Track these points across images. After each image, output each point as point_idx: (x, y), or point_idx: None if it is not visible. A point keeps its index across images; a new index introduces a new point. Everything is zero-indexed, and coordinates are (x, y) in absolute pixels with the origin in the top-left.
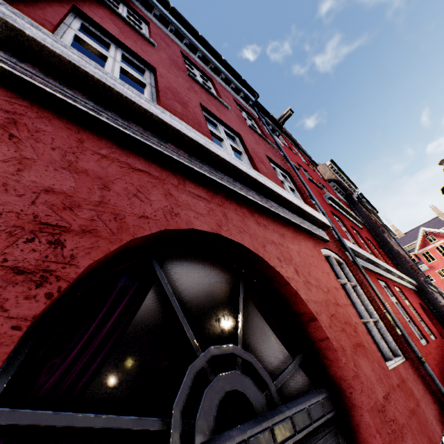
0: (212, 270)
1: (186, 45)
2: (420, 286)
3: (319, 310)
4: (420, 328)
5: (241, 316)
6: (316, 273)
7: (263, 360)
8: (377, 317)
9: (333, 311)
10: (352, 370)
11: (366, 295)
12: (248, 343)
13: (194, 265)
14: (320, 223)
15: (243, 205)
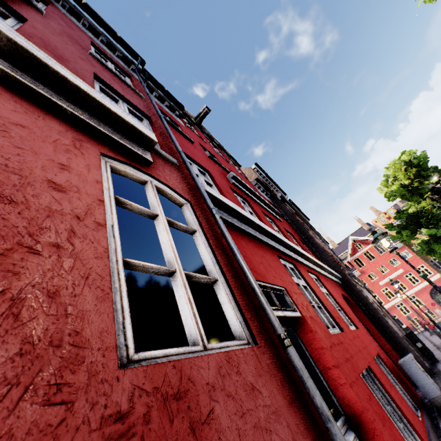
0: None
1: None
2: (345, 278)
3: None
4: (333, 315)
5: None
6: None
7: None
8: (216, 275)
9: None
10: None
11: (210, 245)
12: None
13: None
14: (125, 124)
15: None
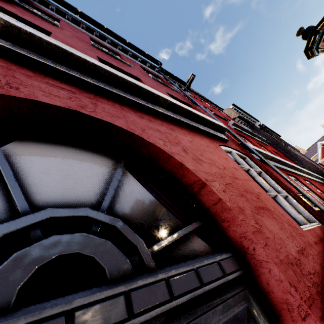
0: (86, 154)
1: (97, 36)
2: None
3: (210, 178)
4: None
5: (114, 187)
6: (210, 156)
7: (141, 227)
8: (285, 193)
9: (229, 182)
10: (253, 226)
11: (272, 178)
12: (122, 212)
13: (60, 148)
14: (216, 125)
15: (125, 105)
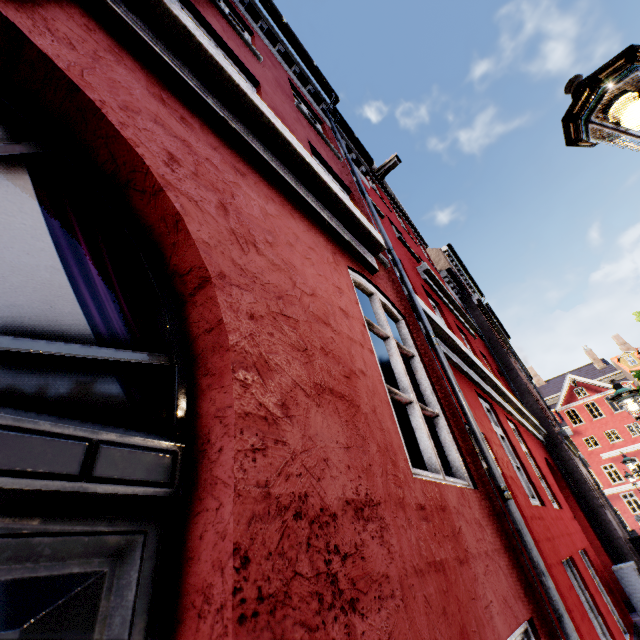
0: None
1: None
2: (552, 437)
3: (240, 281)
4: (534, 482)
5: None
6: (296, 260)
7: None
8: (437, 410)
9: (296, 316)
10: (263, 405)
11: (428, 375)
12: None
13: None
14: (362, 229)
15: (134, 57)
